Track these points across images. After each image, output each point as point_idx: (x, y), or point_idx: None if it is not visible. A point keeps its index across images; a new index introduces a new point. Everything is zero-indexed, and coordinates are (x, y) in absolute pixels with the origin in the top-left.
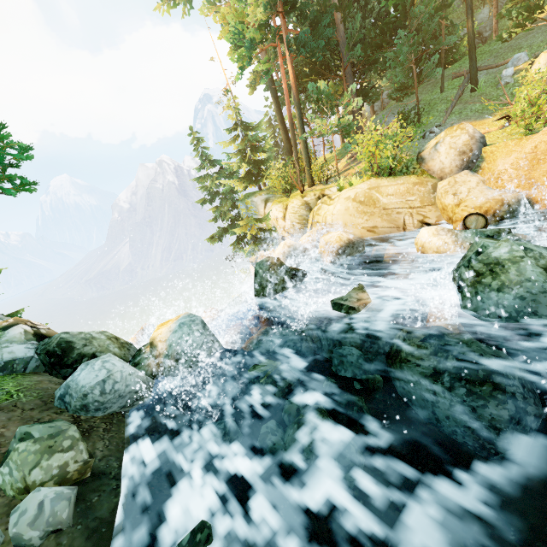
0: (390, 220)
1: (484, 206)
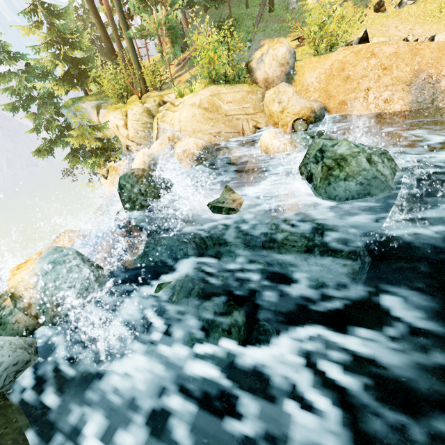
0: (231, 125)
1: (300, 113)
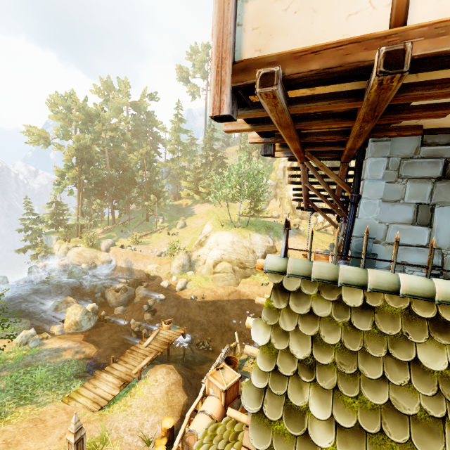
0: (85, 260)
1: (102, 261)
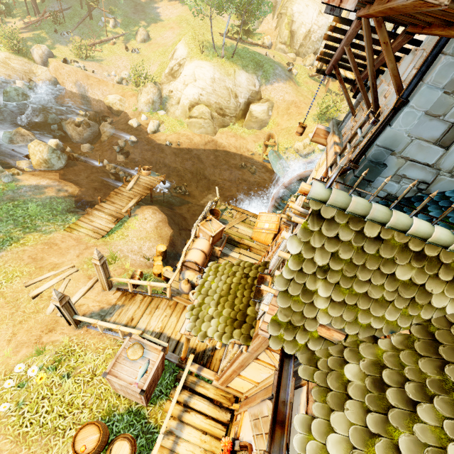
0: (16, 74)
1: (43, 80)
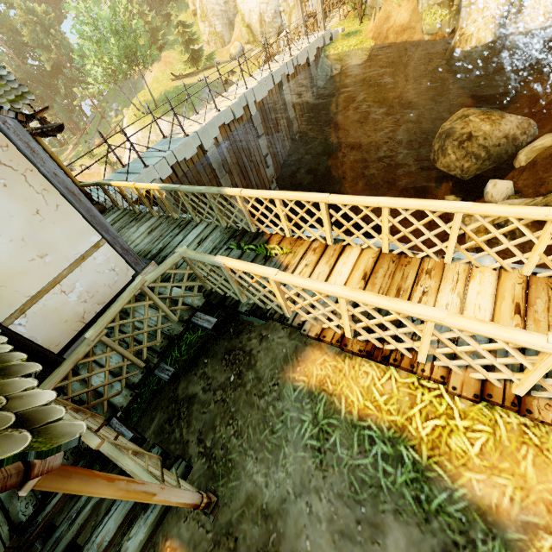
0: None
1: None
